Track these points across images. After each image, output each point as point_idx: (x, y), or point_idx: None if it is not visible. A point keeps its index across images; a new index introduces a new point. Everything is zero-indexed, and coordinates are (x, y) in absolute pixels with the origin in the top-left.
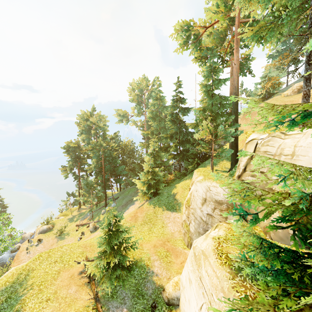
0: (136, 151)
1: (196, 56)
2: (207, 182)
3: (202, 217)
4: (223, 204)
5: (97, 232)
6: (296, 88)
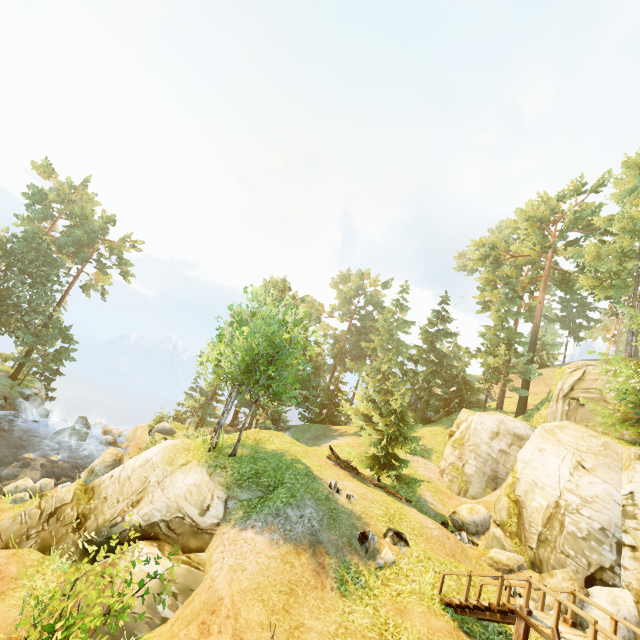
0: (323, 370)
1: (486, 277)
2: (499, 415)
3: (490, 454)
4: (523, 439)
5: None
6: (581, 365)
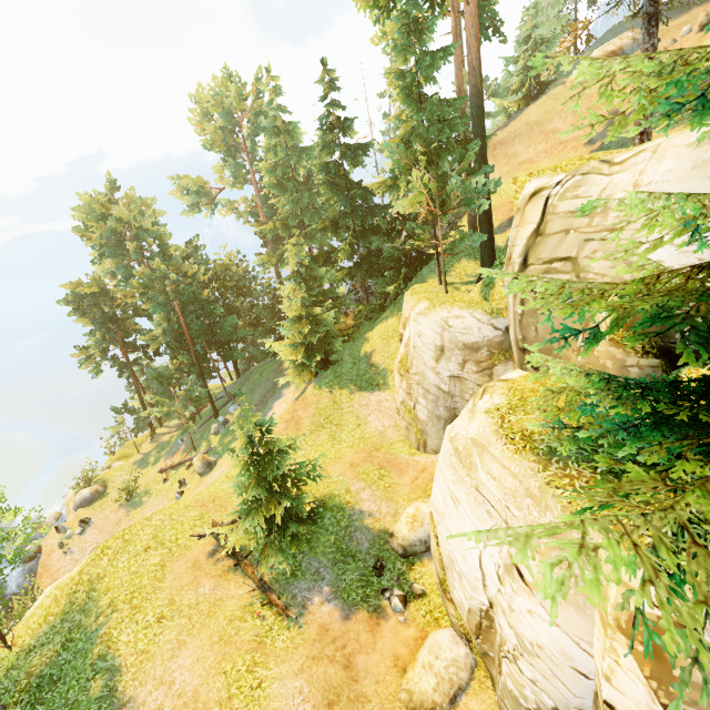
0: (253, 278)
1: None
2: (441, 311)
3: (440, 386)
4: (480, 348)
5: (216, 472)
6: None
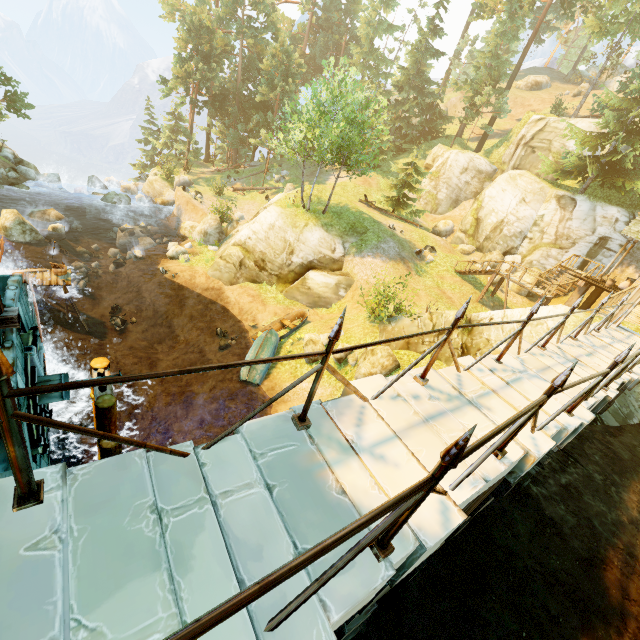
0: None
1: None
2: (471, 154)
3: (458, 185)
4: (483, 173)
5: None
6: (531, 82)
